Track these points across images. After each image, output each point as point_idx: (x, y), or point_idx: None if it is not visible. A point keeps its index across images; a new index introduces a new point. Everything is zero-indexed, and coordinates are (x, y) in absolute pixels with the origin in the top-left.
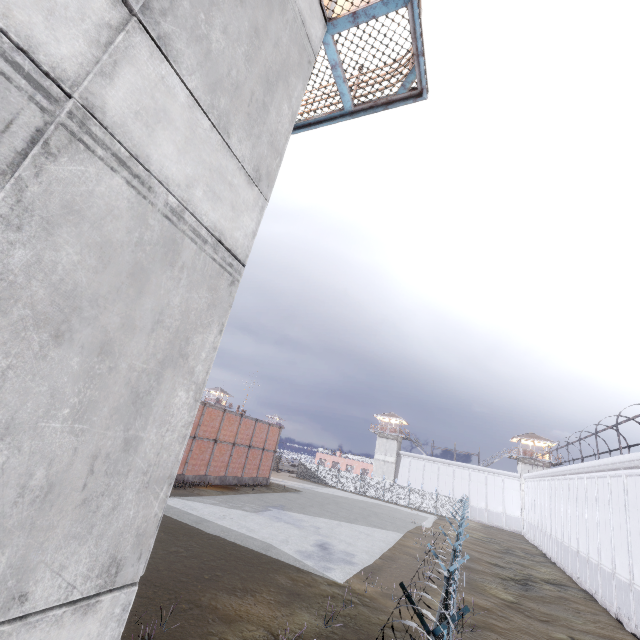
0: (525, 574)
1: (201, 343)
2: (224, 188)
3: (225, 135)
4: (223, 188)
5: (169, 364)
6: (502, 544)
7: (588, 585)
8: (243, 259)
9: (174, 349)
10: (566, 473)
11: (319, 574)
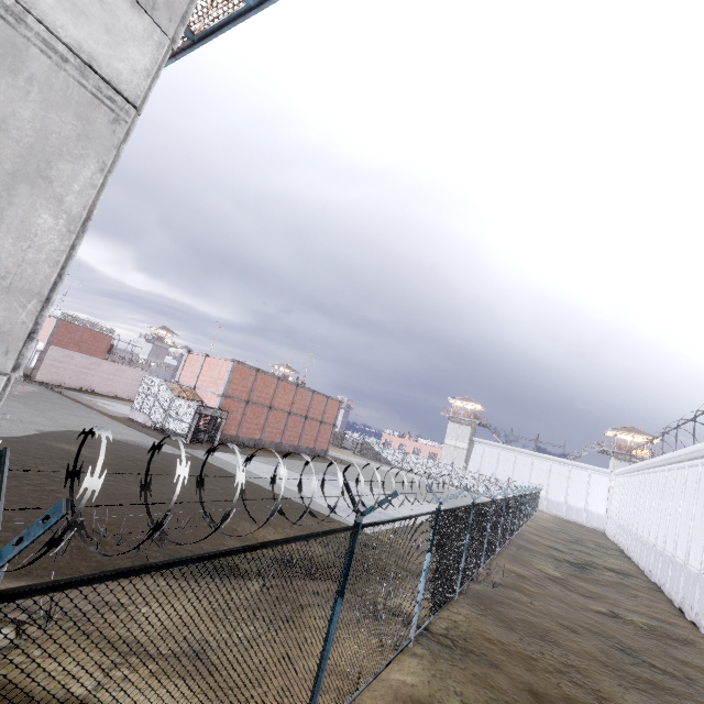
0: (587, 560)
1: (71, 173)
2: (91, 3)
3: None
4: (89, 3)
5: (24, 180)
6: (573, 535)
7: (658, 578)
8: (132, 99)
9: (29, 167)
10: (657, 465)
11: (348, 524)
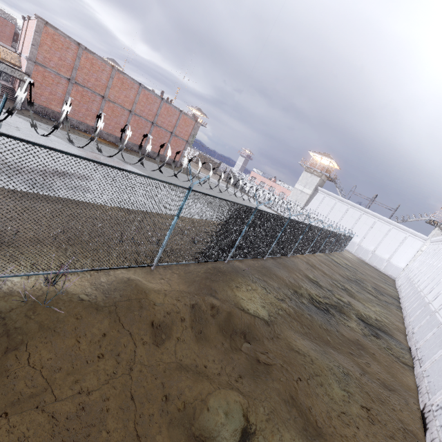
0: (342, 302)
1: None
2: None
3: None
4: None
5: None
6: (358, 275)
7: (417, 347)
8: None
9: None
10: None
11: None
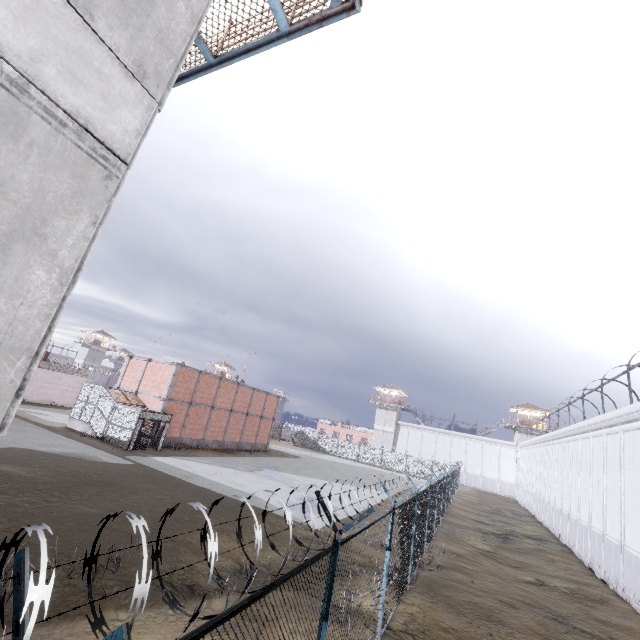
0: (508, 530)
1: (65, 229)
2: (89, 74)
3: (87, 16)
4: (88, 73)
5: (19, 239)
6: (492, 506)
7: (568, 540)
8: (124, 156)
9: (25, 226)
10: (555, 438)
11: (298, 521)
